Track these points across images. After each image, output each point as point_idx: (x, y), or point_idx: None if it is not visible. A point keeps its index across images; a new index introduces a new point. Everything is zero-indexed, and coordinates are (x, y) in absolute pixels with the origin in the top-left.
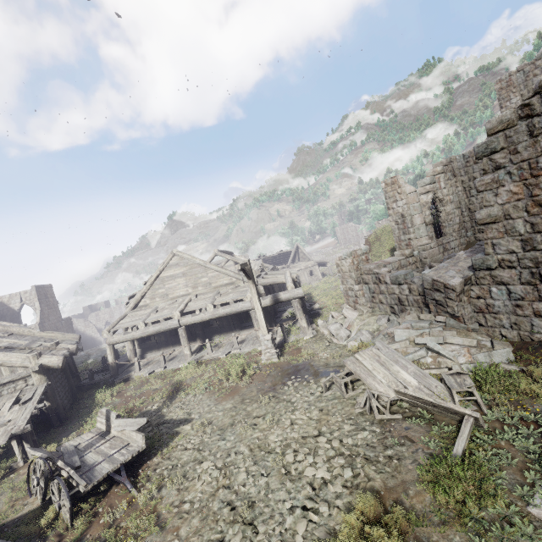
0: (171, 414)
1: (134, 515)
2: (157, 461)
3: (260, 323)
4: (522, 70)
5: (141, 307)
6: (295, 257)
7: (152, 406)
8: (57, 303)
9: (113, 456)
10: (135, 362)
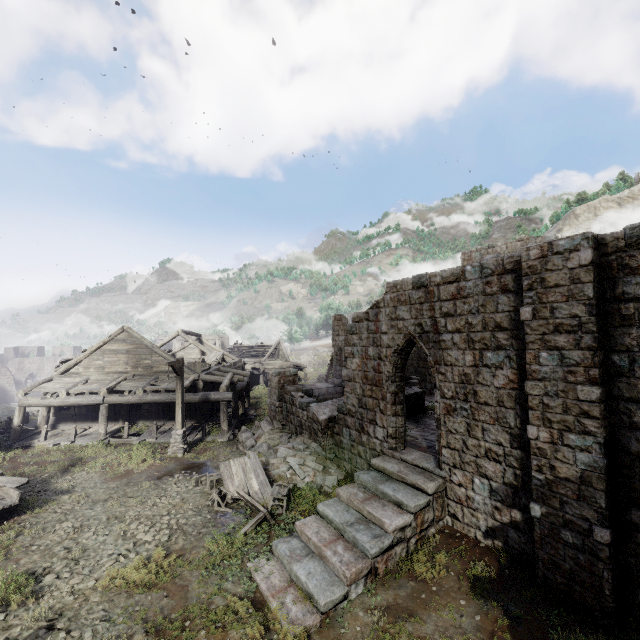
0: (57, 485)
1: None
2: (25, 517)
3: (177, 418)
4: (480, 251)
5: (71, 374)
6: (275, 353)
7: (42, 475)
8: None
9: None
10: (43, 430)
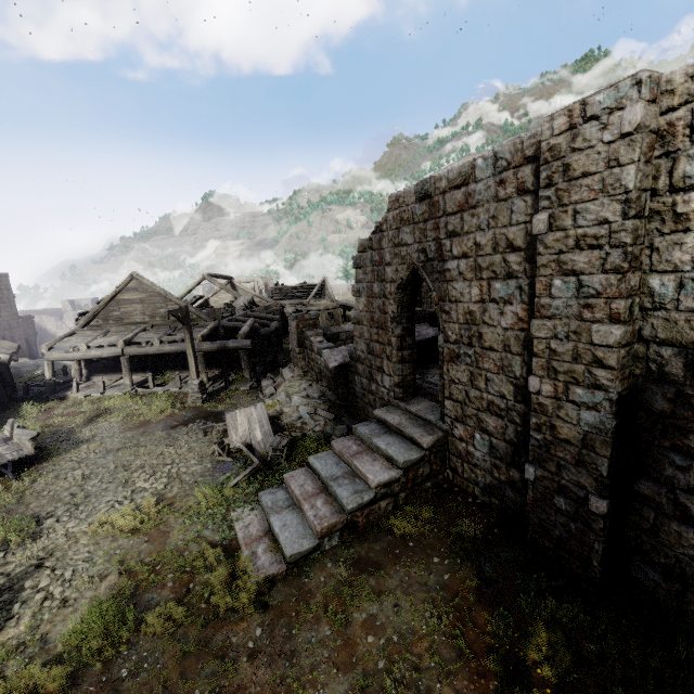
0: (80, 434)
1: (5, 493)
2: (45, 465)
3: (191, 368)
4: None
5: (92, 327)
6: (322, 293)
7: (68, 426)
8: (13, 297)
9: (5, 455)
10: (74, 383)
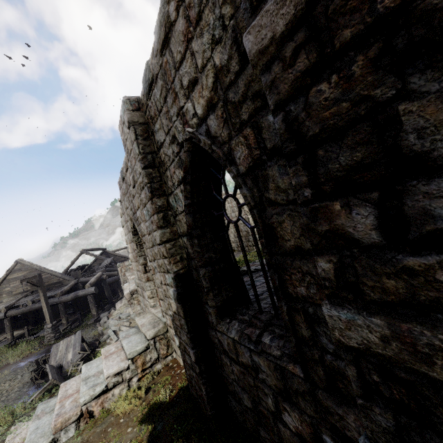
0: None
1: None
2: None
3: (45, 316)
4: None
5: None
6: None
7: None
8: None
9: None
10: None
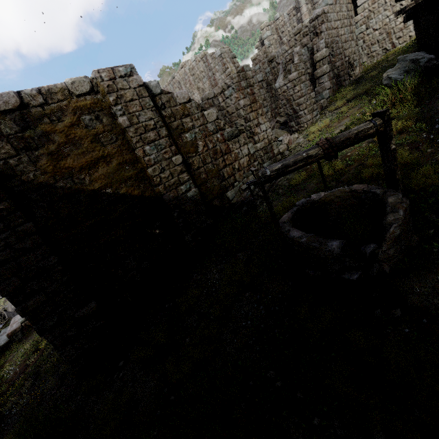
0: None
1: None
2: None
3: None
4: (171, 83)
5: None
6: None
7: None
8: None
9: None
10: None
